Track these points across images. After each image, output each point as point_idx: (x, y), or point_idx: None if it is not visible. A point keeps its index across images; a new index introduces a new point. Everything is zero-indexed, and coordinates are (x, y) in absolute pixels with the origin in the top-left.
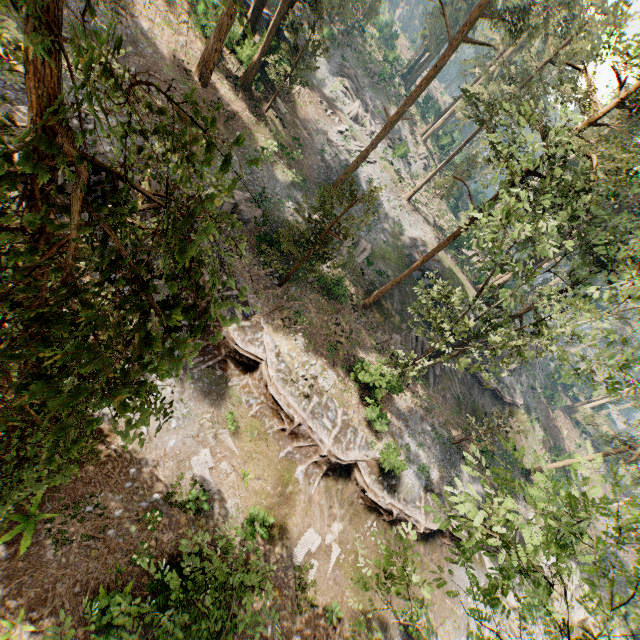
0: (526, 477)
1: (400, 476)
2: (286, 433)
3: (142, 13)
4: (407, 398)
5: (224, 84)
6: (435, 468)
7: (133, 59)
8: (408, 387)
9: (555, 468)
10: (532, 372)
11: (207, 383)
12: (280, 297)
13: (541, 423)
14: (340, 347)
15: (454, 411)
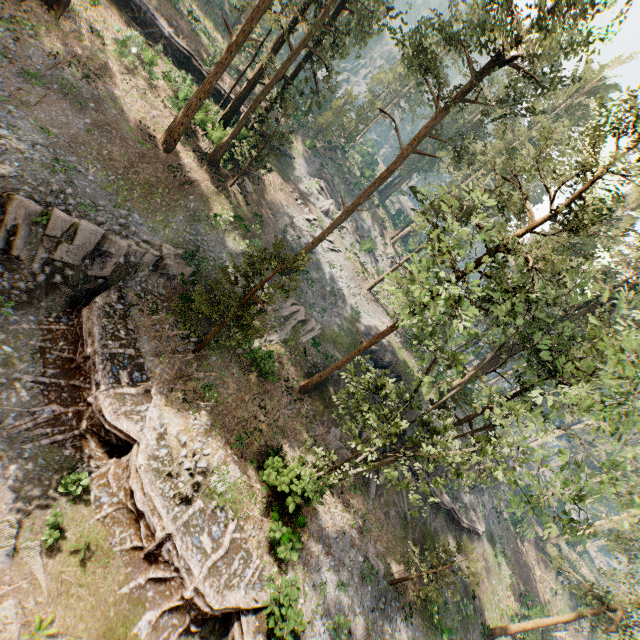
0: (489, 639)
1: (302, 637)
2: (142, 553)
3: (118, 83)
4: (336, 512)
5: (190, 155)
6: (361, 623)
7: (91, 113)
8: (340, 497)
9: (523, 629)
10: (496, 491)
11: (42, 466)
12: (190, 364)
13: (508, 558)
14: (257, 435)
15: (398, 535)
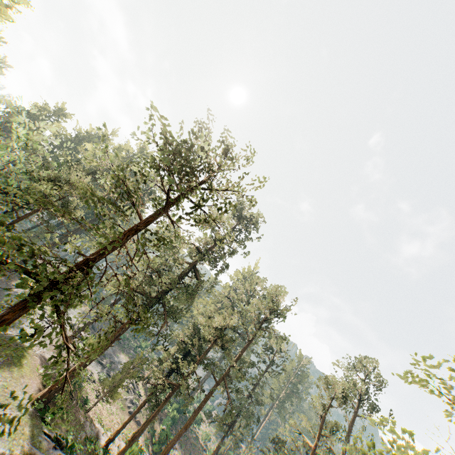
0: None
1: None
2: None
3: None
4: None
5: None
6: None
7: None
8: None
9: None
10: None
11: None
12: None
13: None
14: None
15: None
